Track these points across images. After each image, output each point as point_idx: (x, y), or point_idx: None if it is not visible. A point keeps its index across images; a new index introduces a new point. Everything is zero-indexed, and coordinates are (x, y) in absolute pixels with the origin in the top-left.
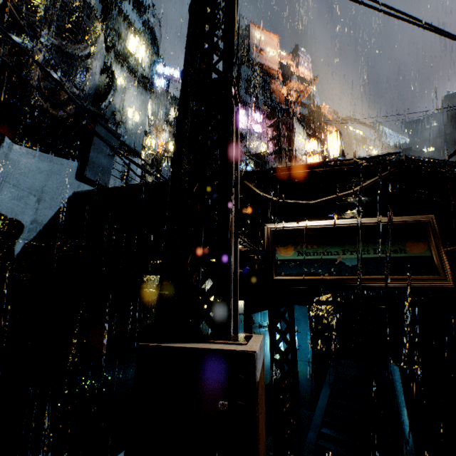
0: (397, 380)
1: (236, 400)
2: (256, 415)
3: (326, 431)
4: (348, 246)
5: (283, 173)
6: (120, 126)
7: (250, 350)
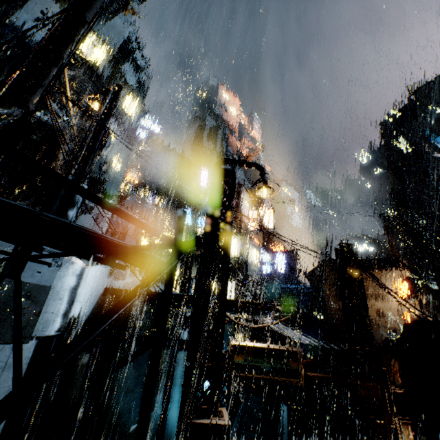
0: (285, 416)
1: None
2: None
3: None
4: (266, 359)
5: (241, 305)
6: (104, 175)
7: (229, 424)
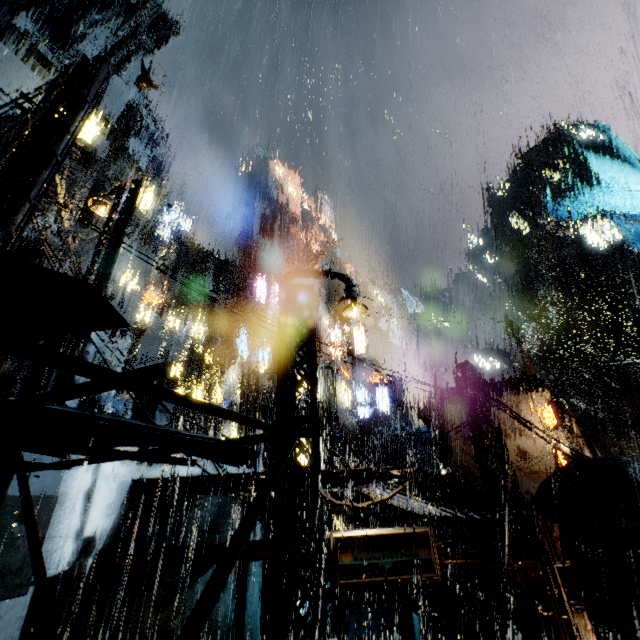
0: (418, 632)
1: None
2: None
3: None
4: (386, 552)
5: (340, 475)
6: (111, 301)
7: None
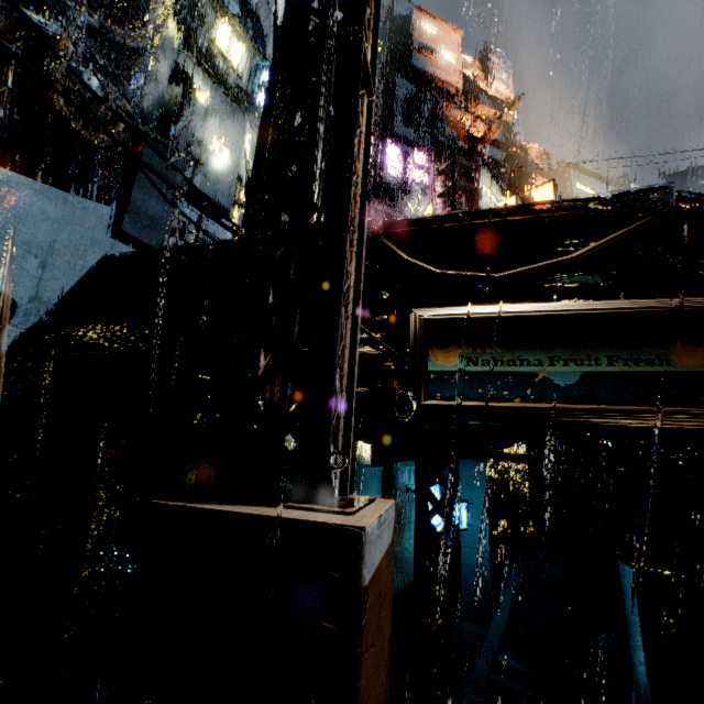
0: (628, 590)
1: (319, 619)
2: (357, 653)
3: (506, 660)
4: (559, 351)
5: (450, 225)
6: (200, 167)
7: (354, 524)
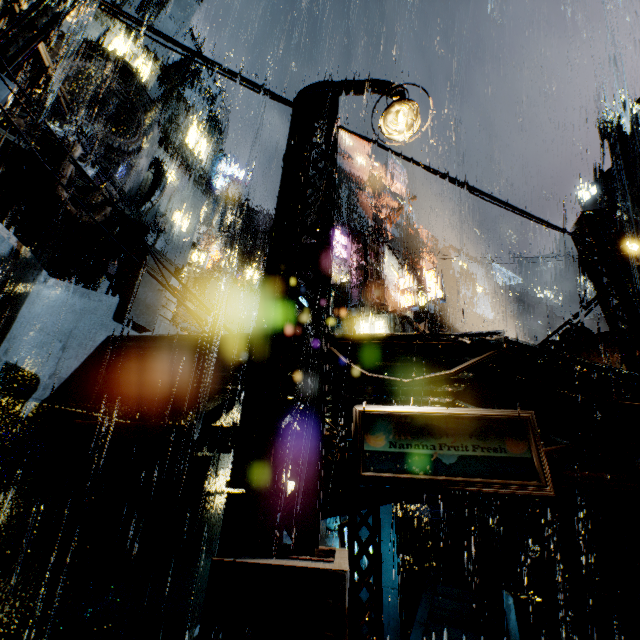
0: (511, 618)
1: (323, 629)
2: None
3: None
4: (445, 440)
5: (376, 342)
6: (162, 234)
7: (340, 568)
